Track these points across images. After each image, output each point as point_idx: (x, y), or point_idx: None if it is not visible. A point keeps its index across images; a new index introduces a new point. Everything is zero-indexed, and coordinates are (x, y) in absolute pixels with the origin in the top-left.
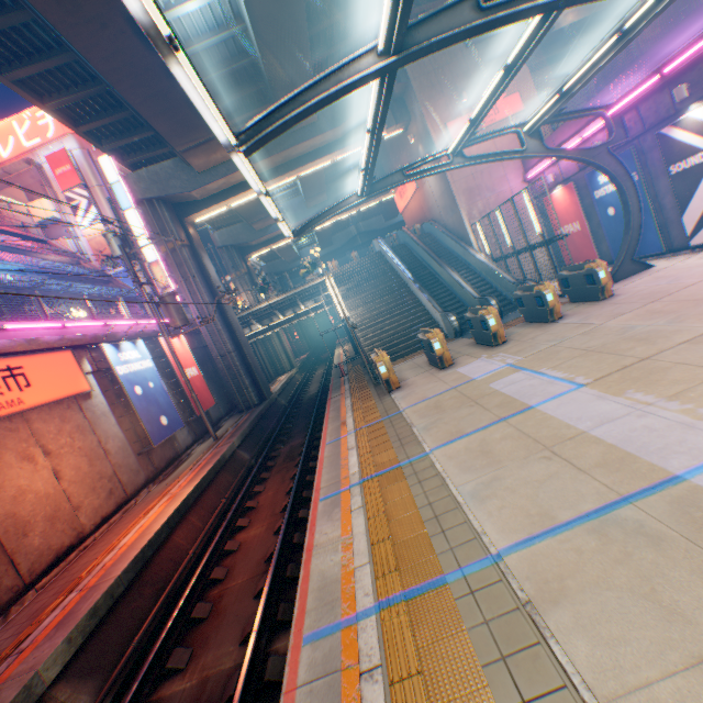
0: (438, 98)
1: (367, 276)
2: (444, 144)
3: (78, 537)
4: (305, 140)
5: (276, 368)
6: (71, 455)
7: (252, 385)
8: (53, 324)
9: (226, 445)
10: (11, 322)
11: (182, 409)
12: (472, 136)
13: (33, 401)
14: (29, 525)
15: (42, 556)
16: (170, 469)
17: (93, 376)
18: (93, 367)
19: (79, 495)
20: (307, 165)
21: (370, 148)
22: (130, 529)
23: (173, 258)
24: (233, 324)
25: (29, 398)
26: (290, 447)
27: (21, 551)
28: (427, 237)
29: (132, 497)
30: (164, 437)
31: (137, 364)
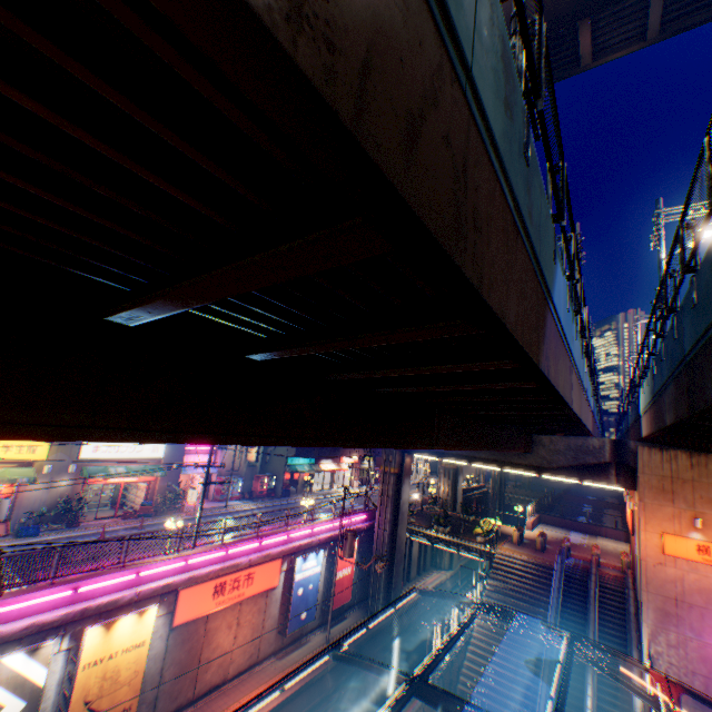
0: (665, 502)
1: (520, 589)
2: (651, 547)
3: (223, 679)
4: (512, 460)
5: (435, 557)
6: (247, 626)
7: (383, 597)
8: (284, 536)
9: (322, 664)
10: (267, 535)
11: (325, 595)
12: (694, 562)
13: (248, 592)
14: (211, 665)
15: (206, 684)
16: (290, 646)
17: (285, 571)
18: (288, 565)
19: (237, 653)
20: (510, 469)
21: (455, 630)
22: (238, 703)
23: (382, 477)
24: (396, 542)
25: (248, 590)
26: (353, 709)
27: (201, 679)
28: (617, 593)
29: (259, 660)
30: (296, 627)
31: (310, 569)
